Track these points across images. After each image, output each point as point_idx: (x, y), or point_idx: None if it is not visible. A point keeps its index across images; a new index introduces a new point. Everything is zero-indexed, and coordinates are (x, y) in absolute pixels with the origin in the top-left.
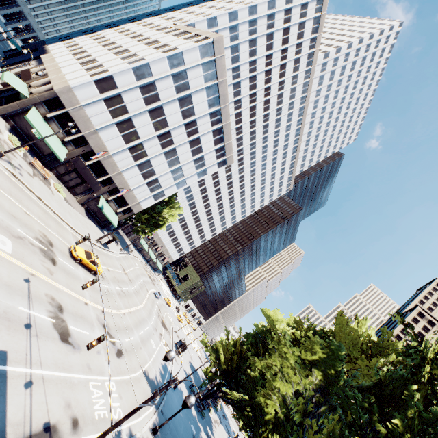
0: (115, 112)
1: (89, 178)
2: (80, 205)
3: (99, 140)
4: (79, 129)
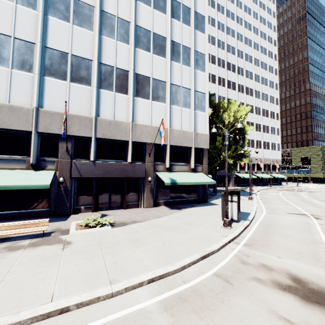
0: (21, 62)
1: (117, 171)
2: (154, 208)
3: (60, 117)
4: (26, 134)
